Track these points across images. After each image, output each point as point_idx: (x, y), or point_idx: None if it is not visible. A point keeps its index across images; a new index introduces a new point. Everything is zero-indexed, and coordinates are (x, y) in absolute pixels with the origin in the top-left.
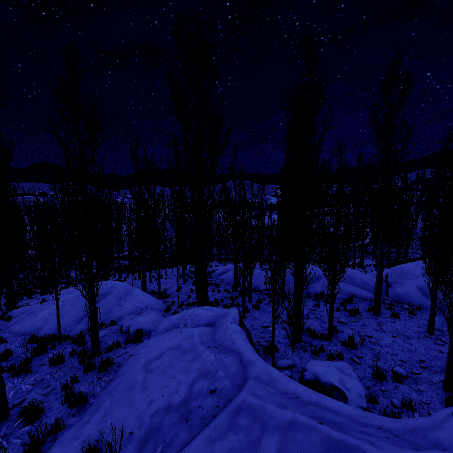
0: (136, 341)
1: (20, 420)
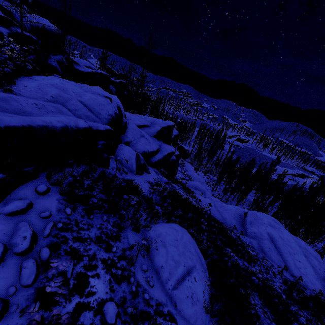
0: None
1: None
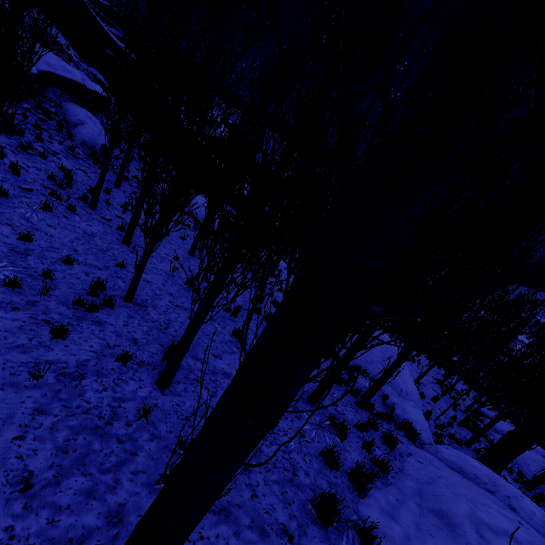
0: (410, 438)
1: (329, 422)
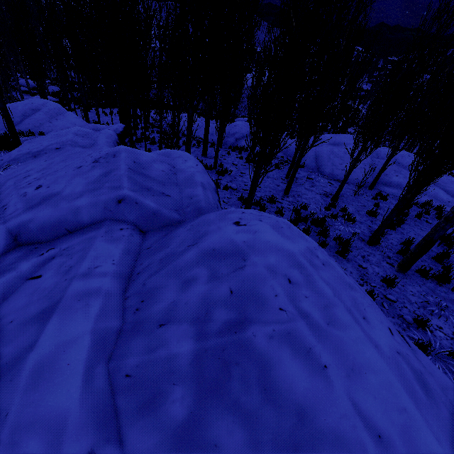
0: None
1: None
